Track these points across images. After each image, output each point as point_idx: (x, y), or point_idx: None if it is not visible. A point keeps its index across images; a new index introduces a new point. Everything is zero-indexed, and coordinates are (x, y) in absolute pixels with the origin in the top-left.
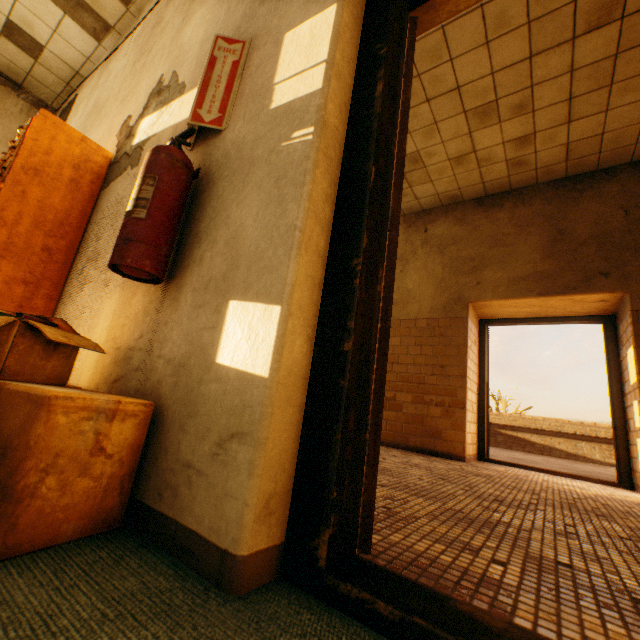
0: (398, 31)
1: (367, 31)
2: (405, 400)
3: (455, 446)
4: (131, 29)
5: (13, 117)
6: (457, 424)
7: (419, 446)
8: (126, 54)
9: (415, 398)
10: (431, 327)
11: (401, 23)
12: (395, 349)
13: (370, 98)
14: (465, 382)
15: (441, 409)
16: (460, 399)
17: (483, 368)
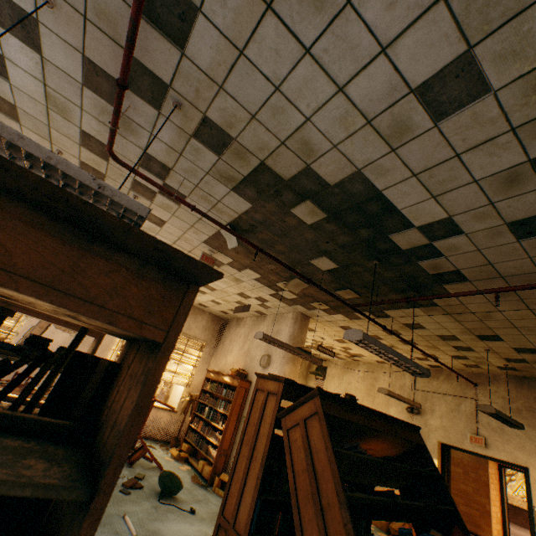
0: (447, 460)
1: (441, 459)
2: (459, 502)
3: (487, 534)
4: (355, 366)
5: (302, 366)
6: (487, 523)
7: (469, 529)
8: (358, 381)
9: (464, 502)
10: (469, 466)
11: (447, 457)
12: (452, 471)
13: (444, 478)
14: (489, 502)
15: (478, 512)
16: (487, 510)
17: (502, 492)
